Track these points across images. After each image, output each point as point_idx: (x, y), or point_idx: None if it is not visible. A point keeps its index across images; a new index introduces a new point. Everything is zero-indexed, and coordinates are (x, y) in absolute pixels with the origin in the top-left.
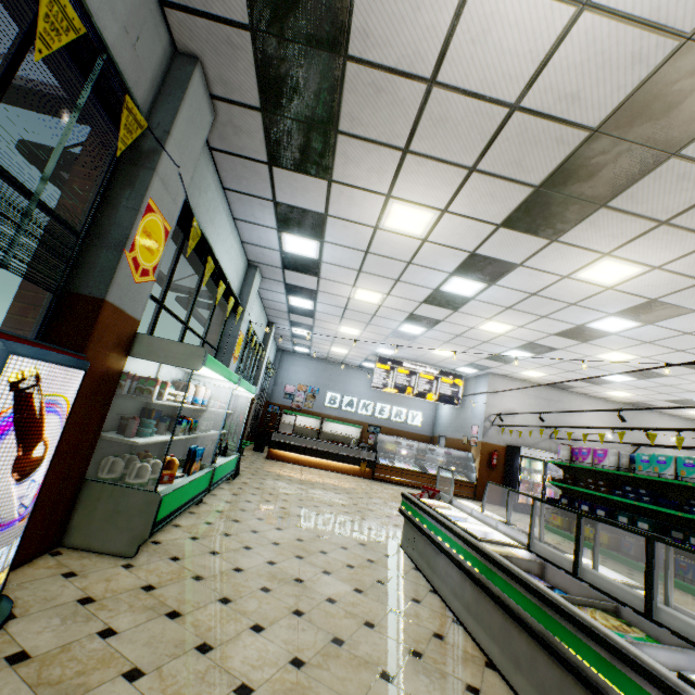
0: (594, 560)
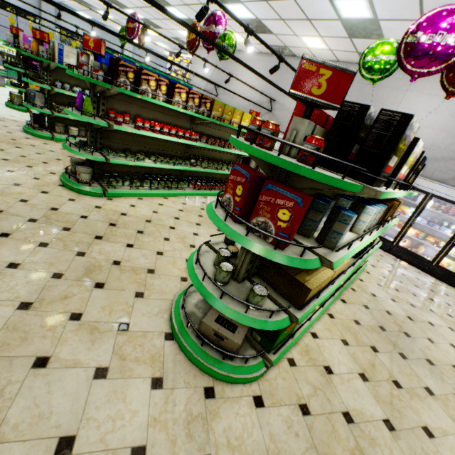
0: None
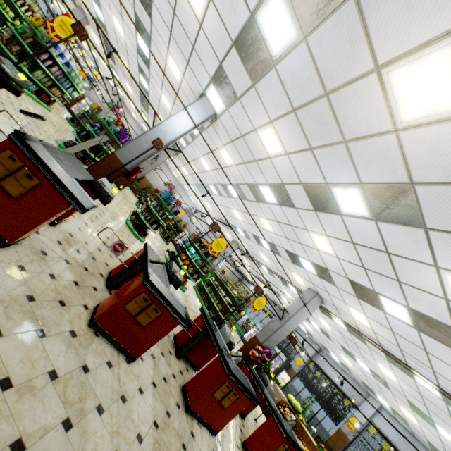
0: None
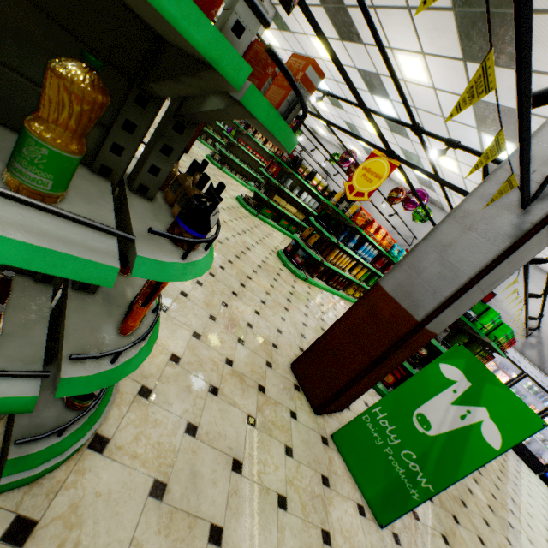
0: None
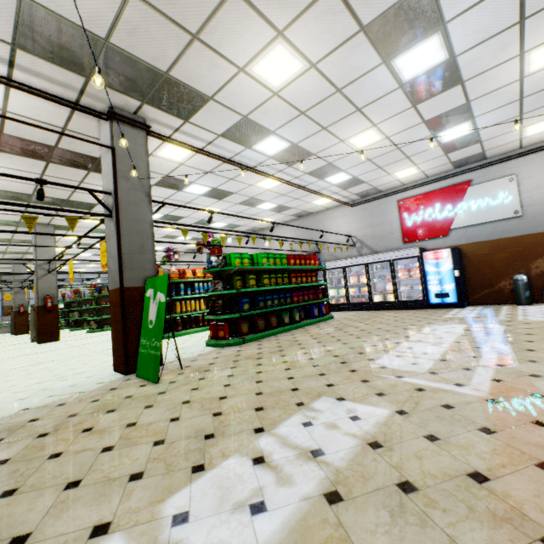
0: (2, 321)
